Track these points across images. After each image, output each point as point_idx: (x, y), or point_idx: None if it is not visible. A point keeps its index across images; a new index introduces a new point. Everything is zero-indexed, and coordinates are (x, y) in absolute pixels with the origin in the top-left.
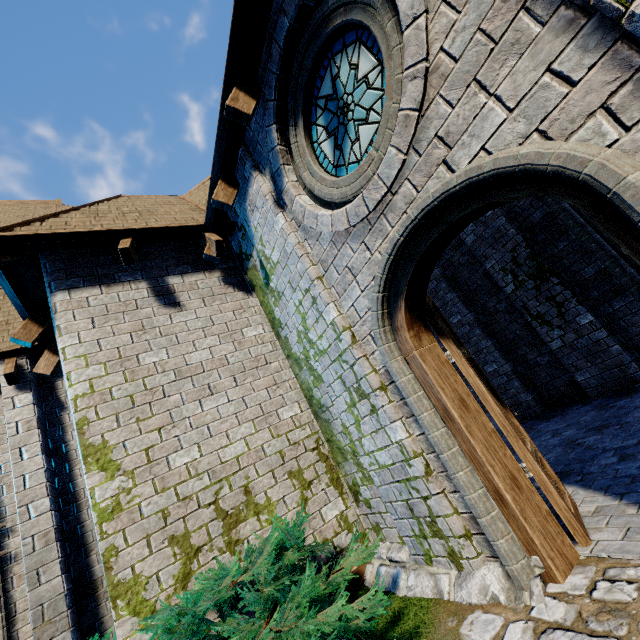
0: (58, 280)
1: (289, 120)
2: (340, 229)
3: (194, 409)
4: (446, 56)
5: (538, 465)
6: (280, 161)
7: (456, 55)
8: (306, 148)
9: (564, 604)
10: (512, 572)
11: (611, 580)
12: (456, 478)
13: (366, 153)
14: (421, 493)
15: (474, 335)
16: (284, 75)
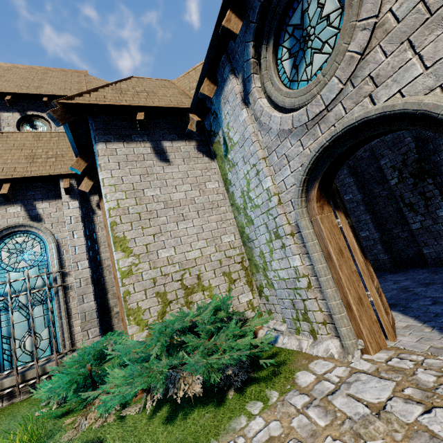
0: (99, 135)
1: (263, 40)
2: (285, 128)
3: (173, 227)
4: (392, 16)
5: (377, 295)
6: (251, 70)
7: (400, 17)
8: (272, 63)
9: (370, 364)
10: (345, 344)
11: (401, 358)
12: (325, 292)
13: (315, 75)
14: (302, 297)
15: (358, 210)
16: (266, 3)
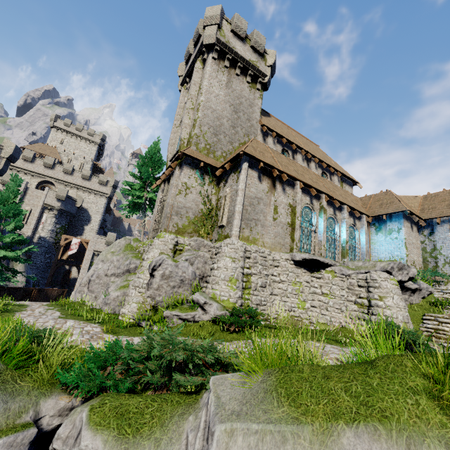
0: (404, 217)
1: None
2: None
3: (413, 249)
4: None
5: None
6: None
7: None
8: None
9: None
10: None
11: None
12: None
13: None
14: None
15: None
16: None
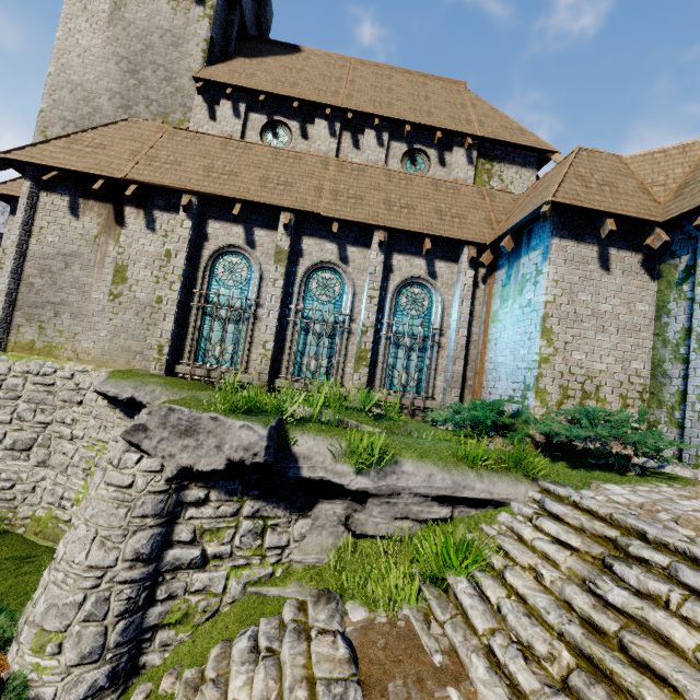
0: (557, 230)
1: None
2: None
3: (591, 336)
4: None
5: None
6: None
7: None
8: None
9: None
10: None
11: None
12: None
13: None
14: None
15: None
16: None
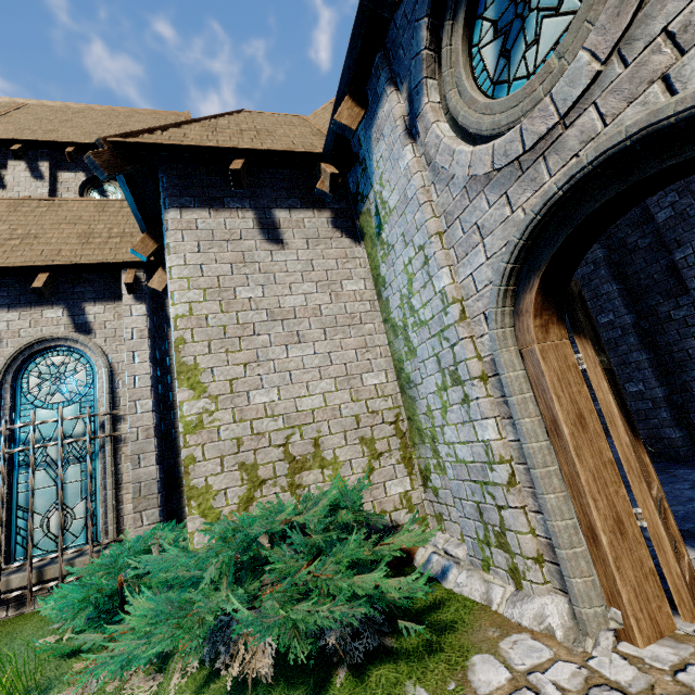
0: (172, 197)
1: (447, 11)
2: (479, 172)
3: (280, 353)
4: None
5: (659, 517)
6: (423, 72)
7: None
8: (461, 54)
9: (635, 669)
10: (580, 614)
11: None
12: (543, 499)
13: (543, 63)
14: (497, 501)
15: (625, 343)
16: None
